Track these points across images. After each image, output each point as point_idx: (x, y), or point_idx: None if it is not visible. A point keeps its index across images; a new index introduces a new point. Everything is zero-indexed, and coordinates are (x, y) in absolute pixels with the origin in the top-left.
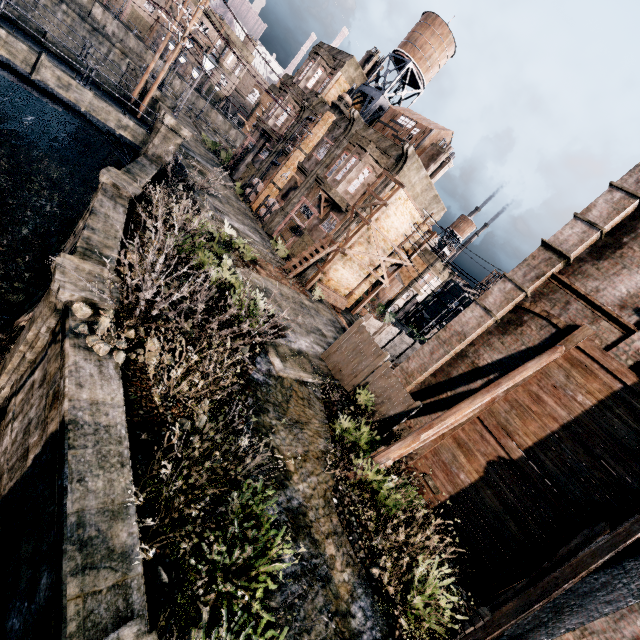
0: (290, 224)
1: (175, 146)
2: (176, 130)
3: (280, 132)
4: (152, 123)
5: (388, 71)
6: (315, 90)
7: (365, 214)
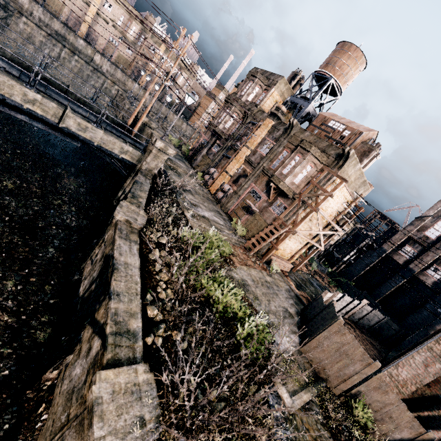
0: (242, 204)
1: (162, 161)
2: (164, 150)
3: (228, 132)
4: (145, 146)
5: (313, 86)
6: (254, 102)
7: (311, 201)
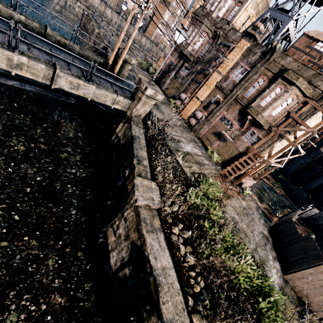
0: (213, 130)
1: (150, 106)
2: (153, 96)
3: (196, 55)
4: (134, 93)
5: None
6: (225, 18)
7: (288, 134)
